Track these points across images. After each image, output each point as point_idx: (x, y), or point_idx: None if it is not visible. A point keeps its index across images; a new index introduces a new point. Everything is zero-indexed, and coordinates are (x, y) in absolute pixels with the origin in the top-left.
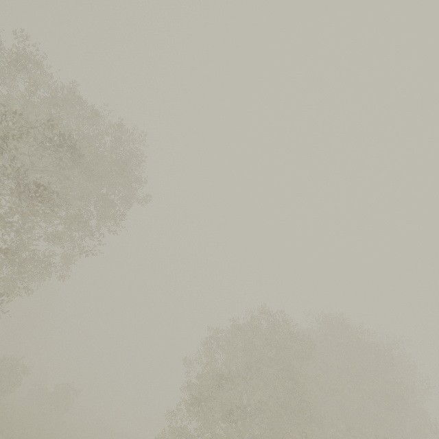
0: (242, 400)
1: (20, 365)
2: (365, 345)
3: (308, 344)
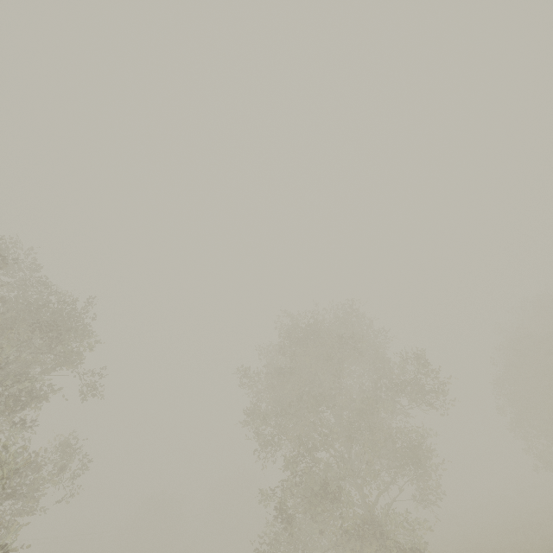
0: None
1: None
2: None
3: None
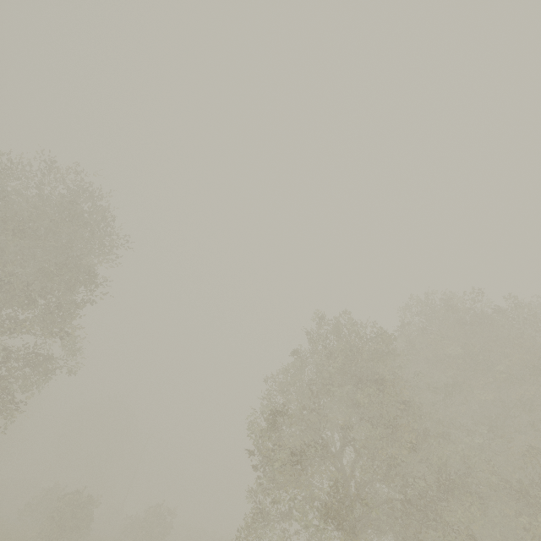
0: (334, 444)
1: (86, 497)
2: (482, 315)
3: (385, 337)
